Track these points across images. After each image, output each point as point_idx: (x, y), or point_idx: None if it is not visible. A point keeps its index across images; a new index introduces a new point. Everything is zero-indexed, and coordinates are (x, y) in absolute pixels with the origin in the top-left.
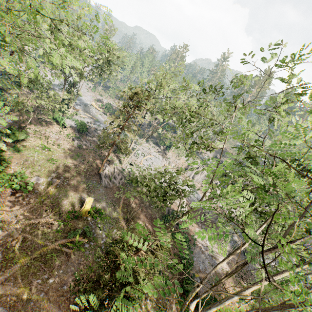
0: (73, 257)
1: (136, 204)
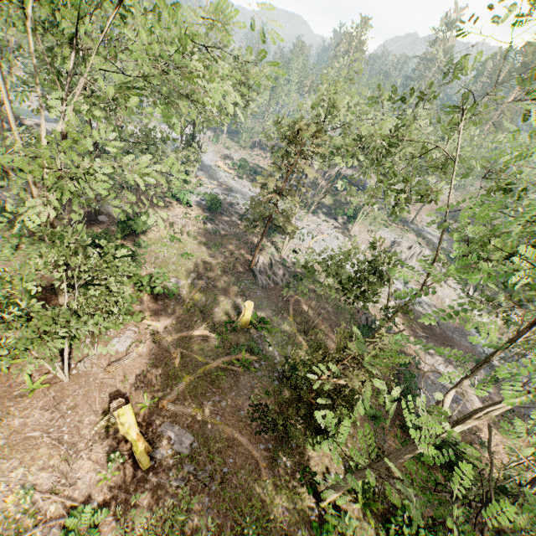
0: (243, 378)
1: (314, 311)
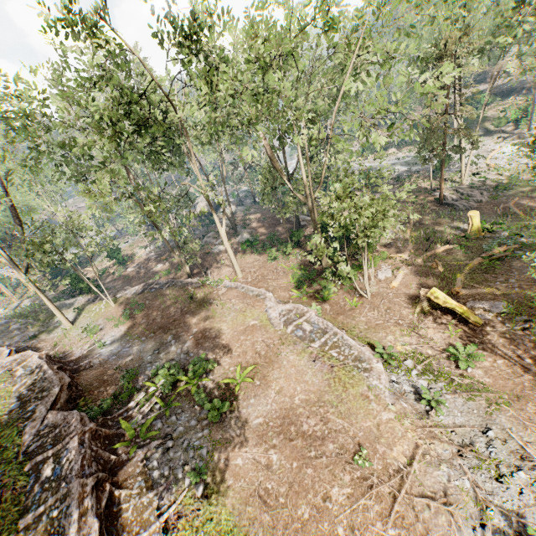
0: (514, 263)
1: None
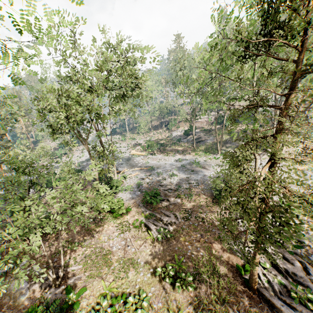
0: None
1: None
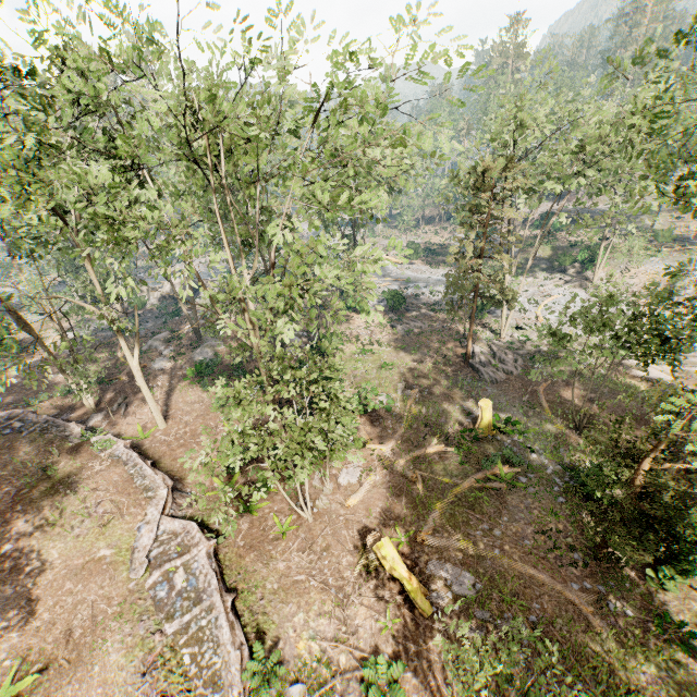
0: (511, 499)
1: (579, 398)
